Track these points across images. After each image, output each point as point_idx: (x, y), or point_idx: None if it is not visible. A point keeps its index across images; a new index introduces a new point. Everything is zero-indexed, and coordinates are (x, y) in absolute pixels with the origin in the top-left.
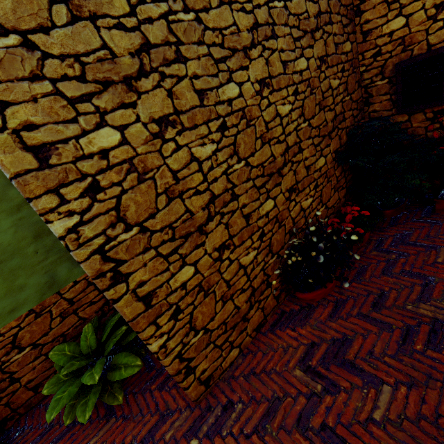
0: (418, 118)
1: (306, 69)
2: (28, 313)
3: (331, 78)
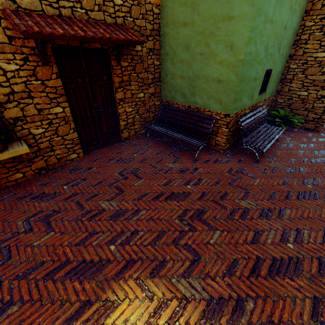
0: None
1: None
2: (268, 97)
3: None
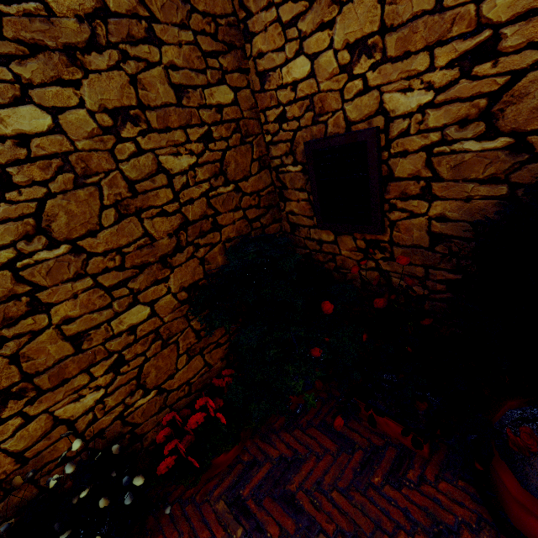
0: (347, 243)
1: (53, 132)
2: None
3: (166, 153)
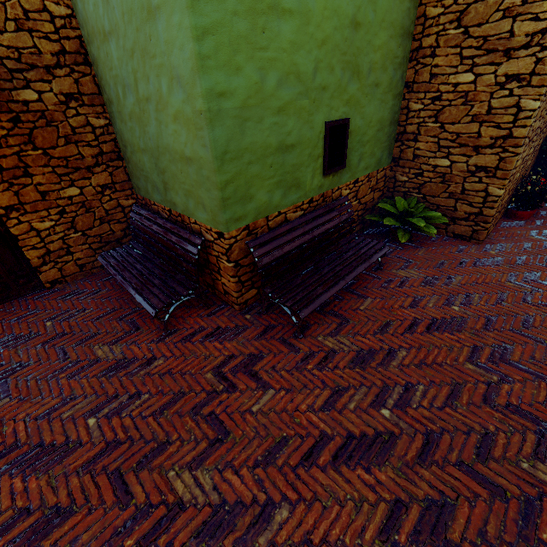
0: None
1: None
2: (367, 175)
3: None
